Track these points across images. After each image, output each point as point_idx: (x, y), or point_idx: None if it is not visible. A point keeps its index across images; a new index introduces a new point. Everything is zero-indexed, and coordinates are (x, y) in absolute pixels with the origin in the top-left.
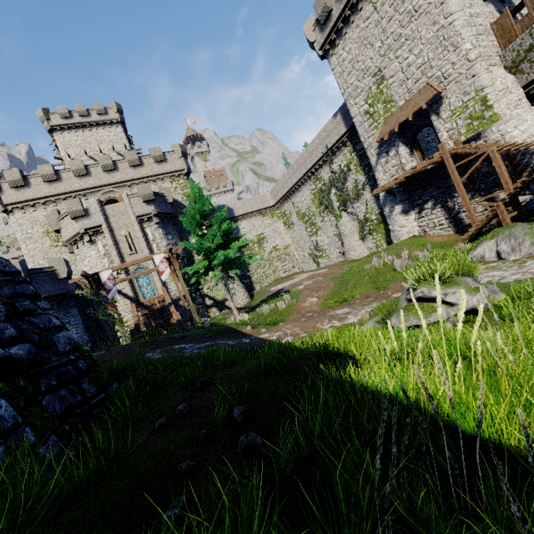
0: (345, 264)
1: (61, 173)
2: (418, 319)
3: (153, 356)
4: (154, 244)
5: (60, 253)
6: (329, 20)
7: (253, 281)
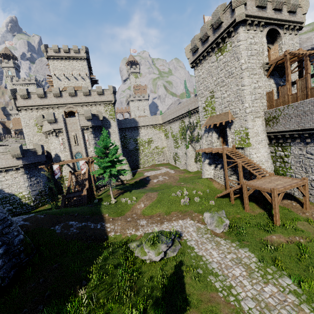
0: (183, 172)
1: (47, 94)
2: (140, 255)
3: (57, 230)
4: (87, 142)
5: (41, 136)
6: (197, 52)
7: (140, 163)
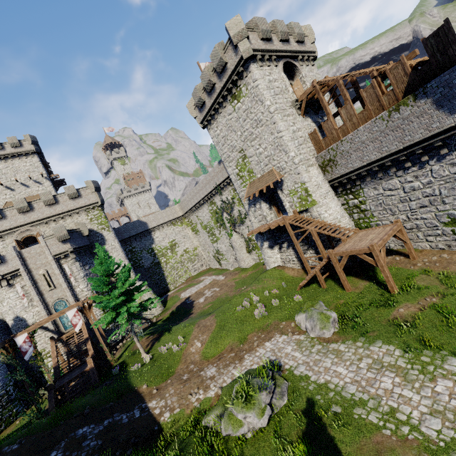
0: (237, 273)
1: None
2: (232, 430)
3: None
4: (72, 278)
5: None
6: (205, 107)
7: (168, 283)
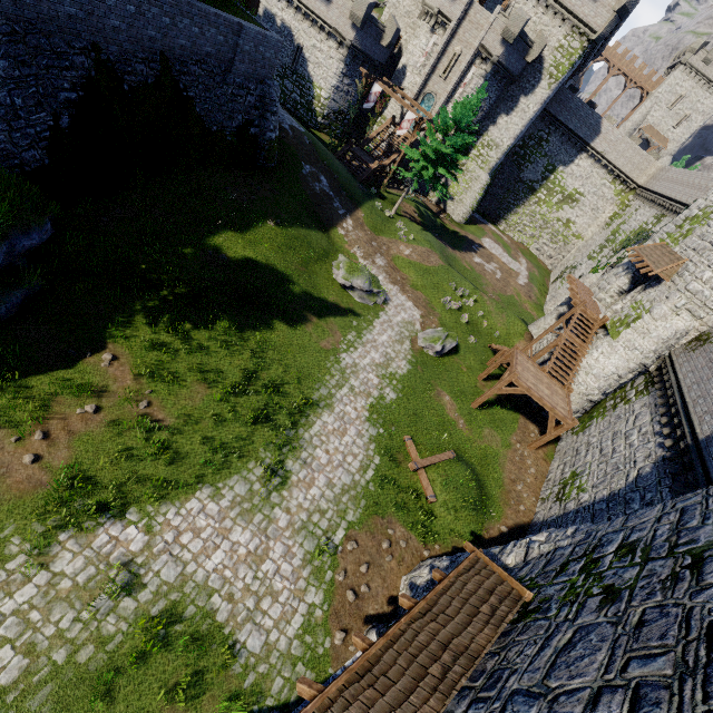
0: (531, 298)
1: None
2: (335, 266)
3: (304, 169)
4: (461, 89)
5: (417, 6)
6: None
7: (507, 218)
